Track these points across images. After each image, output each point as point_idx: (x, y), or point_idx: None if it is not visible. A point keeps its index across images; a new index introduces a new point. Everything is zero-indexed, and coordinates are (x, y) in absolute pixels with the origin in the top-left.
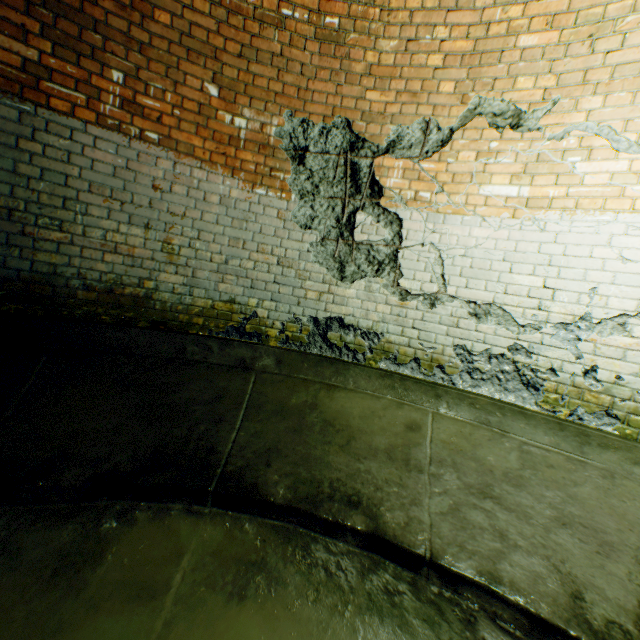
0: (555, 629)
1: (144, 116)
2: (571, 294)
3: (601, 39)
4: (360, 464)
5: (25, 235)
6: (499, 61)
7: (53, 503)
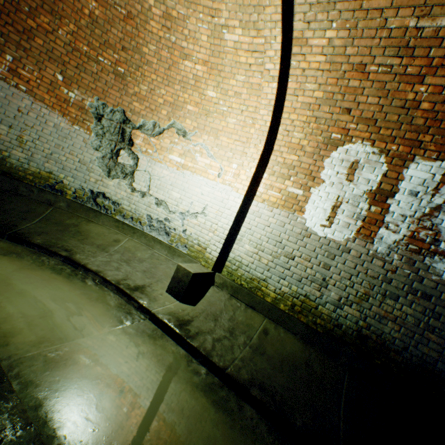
0: (108, 281)
1: (20, 78)
2: (186, 202)
3: (209, 117)
4: (82, 245)
5: None
6: (182, 110)
7: None
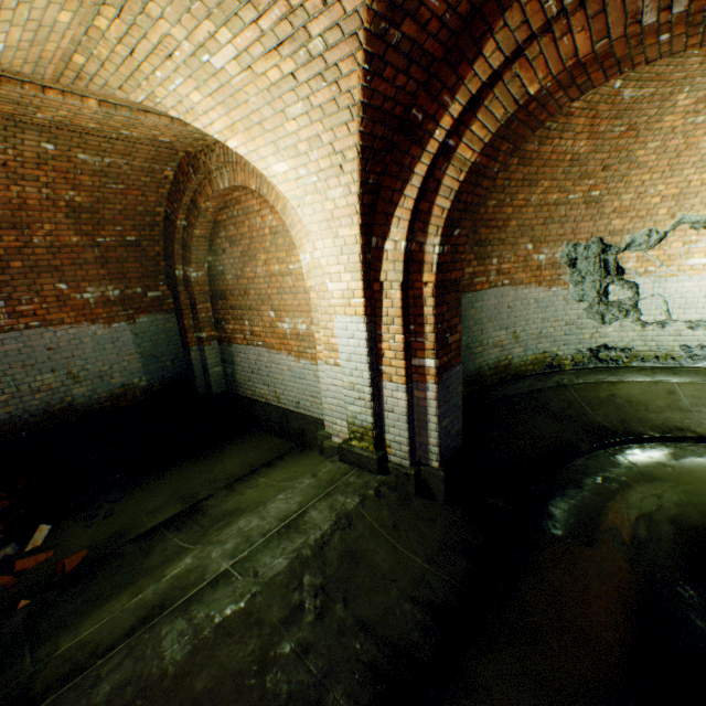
0: None
1: (502, 274)
2: None
3: None
4: (662, 415)
5: (471, 354)
6: (695, 197)
7: (585, 455)
